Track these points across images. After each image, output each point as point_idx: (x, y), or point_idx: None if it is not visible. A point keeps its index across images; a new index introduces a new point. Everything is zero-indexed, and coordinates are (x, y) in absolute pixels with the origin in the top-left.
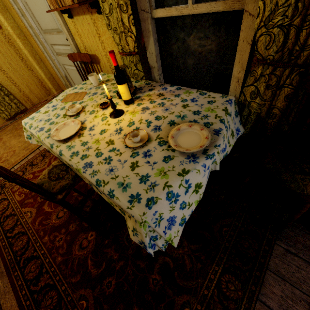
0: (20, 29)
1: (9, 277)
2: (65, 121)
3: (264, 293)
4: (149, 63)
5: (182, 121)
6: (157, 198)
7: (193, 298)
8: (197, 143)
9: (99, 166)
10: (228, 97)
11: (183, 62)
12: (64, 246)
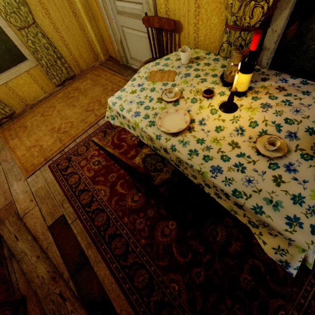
0: None
1: (97, 249)
2: (167, 108)
3: None
4: (264, 42)
5: None
6: None
7: (288, 303)
8: None
9: (231, 174)
10: None
11: None
12: (145, 230)
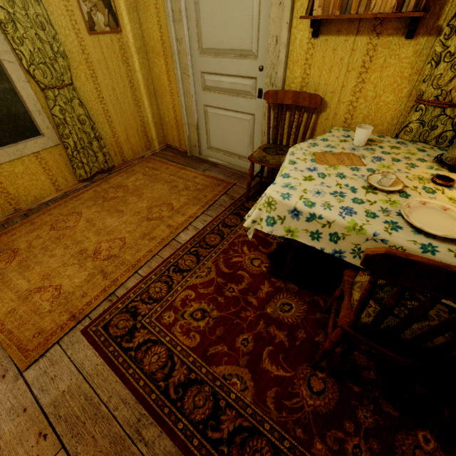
0: (142, 40)
1: None
2: (406, 200)
3: None
4: None
5: None
6: None
7: None
8: None
9: None
10: None
11: None
12: None
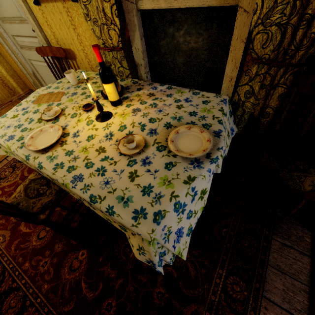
0: None
1: None
2: (42, 127)
3: (268, 289)
4: (135, 60)
5: (179, 123)
6: (165, 212)
7: (201, 306)
8: (199, 147)
9: (91, 179)
10: (222, 96)
11: (173, 59)
12: (50, 271)
